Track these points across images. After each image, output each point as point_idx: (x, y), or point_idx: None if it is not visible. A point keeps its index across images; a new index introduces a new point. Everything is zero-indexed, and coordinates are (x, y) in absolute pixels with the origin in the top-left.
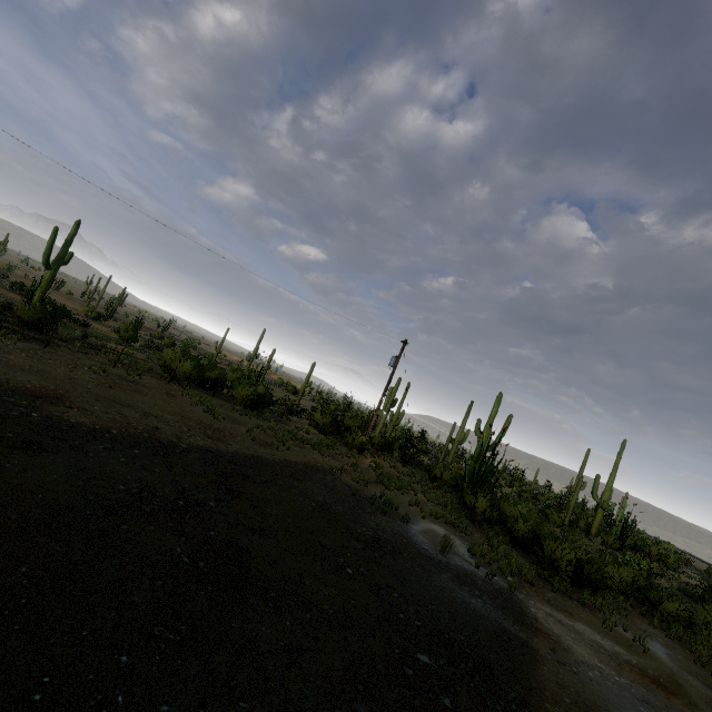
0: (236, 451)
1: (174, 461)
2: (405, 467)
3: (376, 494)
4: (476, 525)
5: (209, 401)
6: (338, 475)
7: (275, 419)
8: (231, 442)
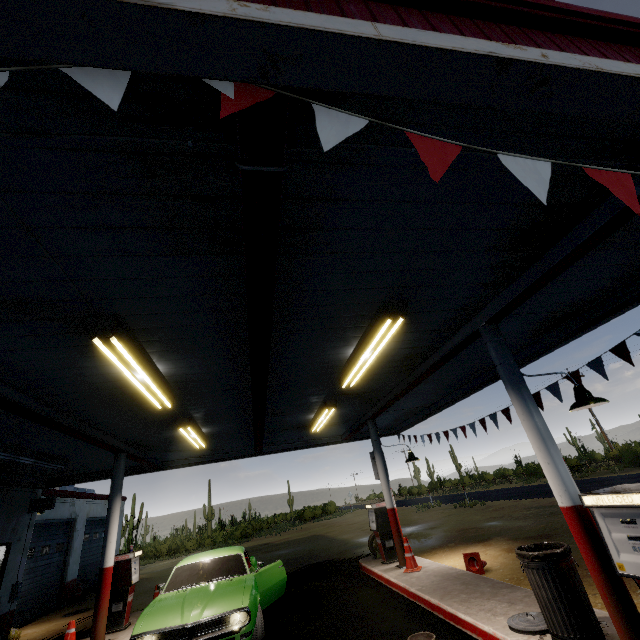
0: None
1: None
2: None
3: None
4: None
5: None
6: None
7: None
8: None
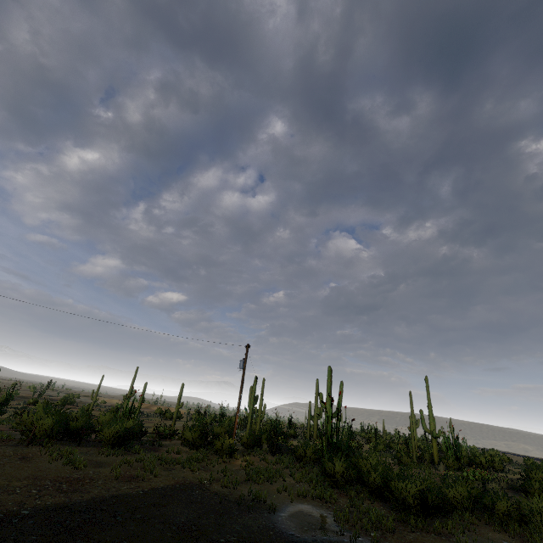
0: (93, 497)
1: (5, 535)
2: (275, 456)
3: (245, 493)
4: (340, 490)
5: (72, 451)
6: (207, 486)
7: (146, 449)
8: (90, 488)
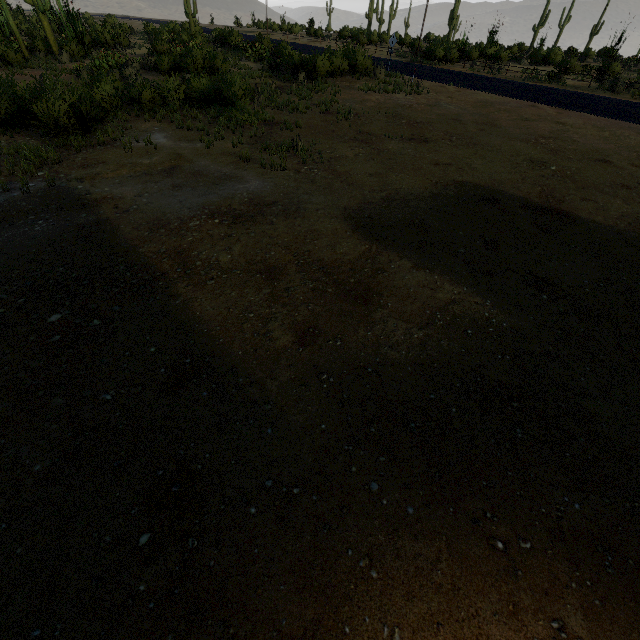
0: None
1: None
2: None
3: None
4: None
5: None
6: None
7: None
8: None
